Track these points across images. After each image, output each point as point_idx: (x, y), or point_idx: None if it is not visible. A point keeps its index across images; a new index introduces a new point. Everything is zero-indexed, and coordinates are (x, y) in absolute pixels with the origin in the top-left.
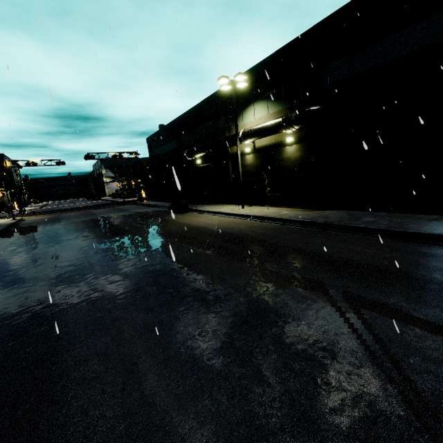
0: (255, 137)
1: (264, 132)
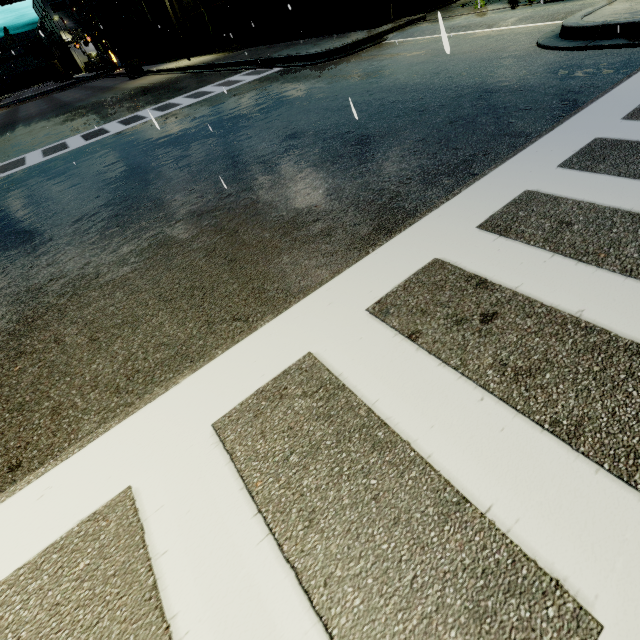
0: None
1: None
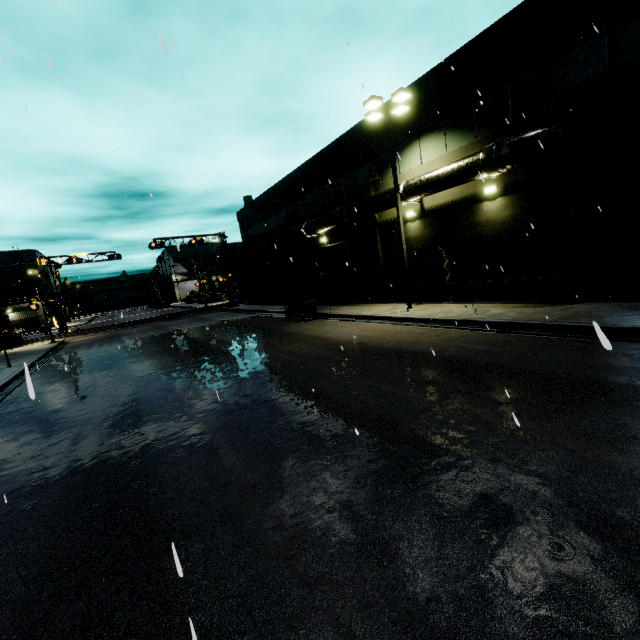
0: (427, 191)
1: (447, 181)
